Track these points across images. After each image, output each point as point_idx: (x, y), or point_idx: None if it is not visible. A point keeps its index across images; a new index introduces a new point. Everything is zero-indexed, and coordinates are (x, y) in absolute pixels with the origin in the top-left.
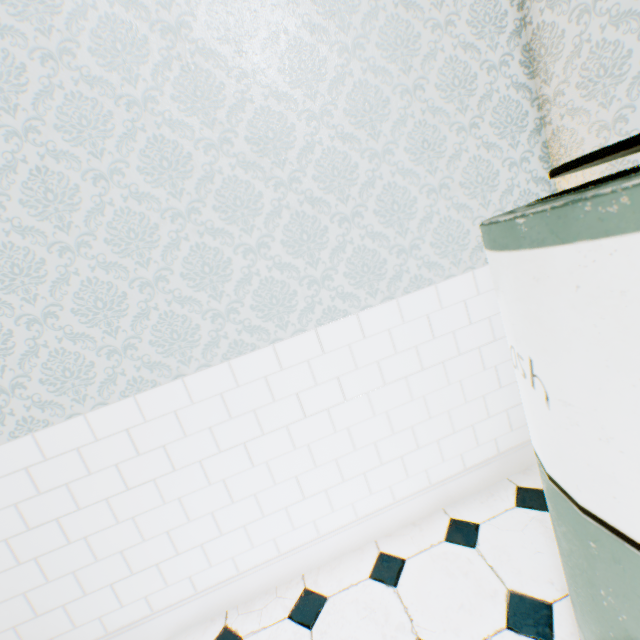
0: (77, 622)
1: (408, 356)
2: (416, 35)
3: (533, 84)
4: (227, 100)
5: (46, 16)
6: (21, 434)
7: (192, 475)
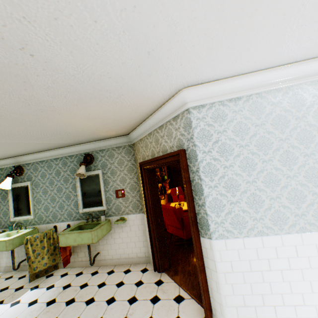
0: (257, 315)
1: None
2: None
3: None
4: None
5: (299, 106)
6: (257, 235)
7: (317, 272)
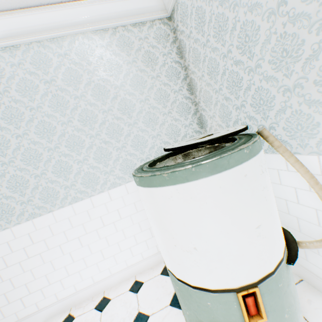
0: (5, 315)
1: None
2: (145, 81)
3: (192, 97)
4: (70, 106)
5: None
6: None
7: (56, 251)
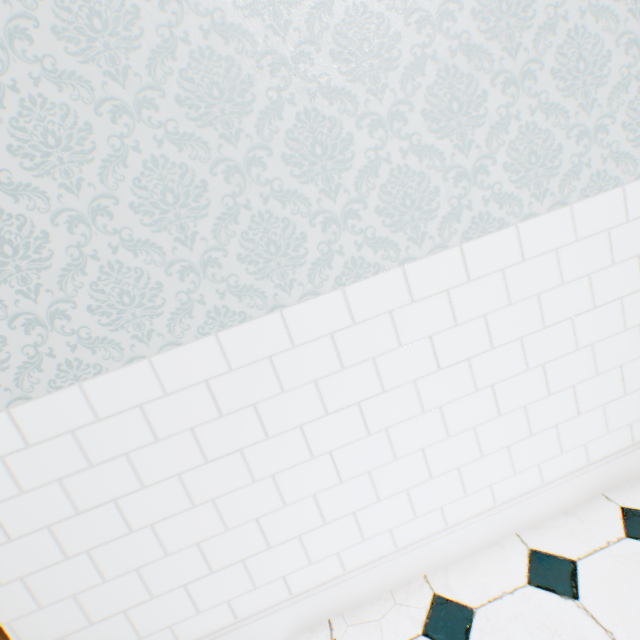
0: (142, 632)
1: (577, 288)
2: None
3: None
4: None
5: None
6: (64, 384)
7: (289, 445)
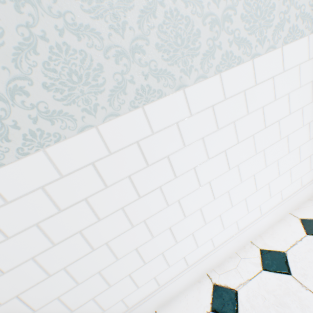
0: (105, 307)
1: None
2: None
3: None
4: None
5: None
6: (30, 151)
7: (188, 181)
